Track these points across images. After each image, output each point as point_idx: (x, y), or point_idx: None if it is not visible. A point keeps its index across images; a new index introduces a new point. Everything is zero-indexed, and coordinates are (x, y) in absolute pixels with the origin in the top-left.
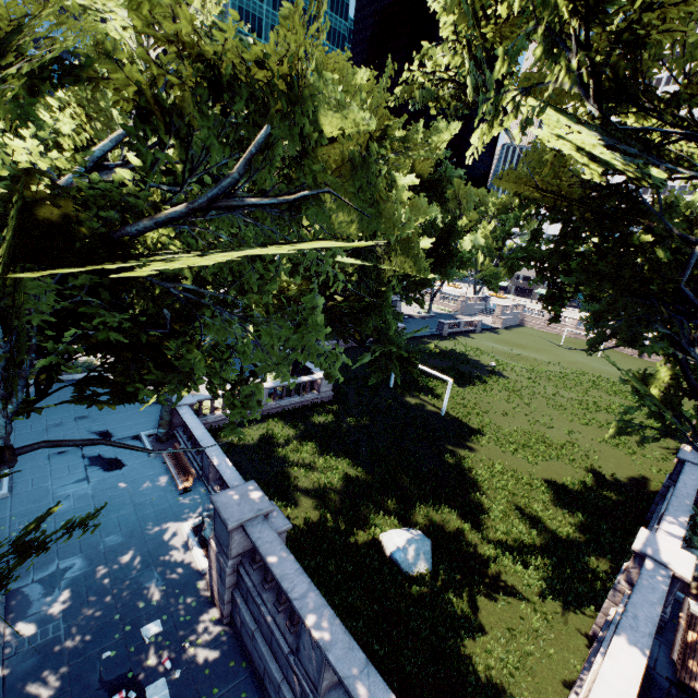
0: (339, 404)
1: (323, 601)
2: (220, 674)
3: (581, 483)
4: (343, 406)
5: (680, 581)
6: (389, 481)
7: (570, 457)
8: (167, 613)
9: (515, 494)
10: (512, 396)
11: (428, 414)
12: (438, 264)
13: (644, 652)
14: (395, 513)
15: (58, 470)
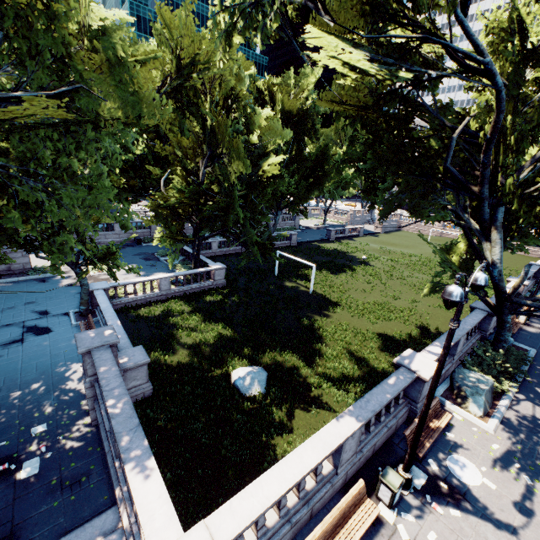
0: (230, 288)
1: (126, 392)
2: (80, 455)
3: (408, 335)
4: (232, 289)
5: (423, 382)
6: (251, 337)
7: (406, 318)
8: (53, 419)
9: (350, 343)
10: (372, 278)
11: (299, 293)
12: (316, 182)
13: (361, 421)
14: (249, 357)
15: (2, 335)
